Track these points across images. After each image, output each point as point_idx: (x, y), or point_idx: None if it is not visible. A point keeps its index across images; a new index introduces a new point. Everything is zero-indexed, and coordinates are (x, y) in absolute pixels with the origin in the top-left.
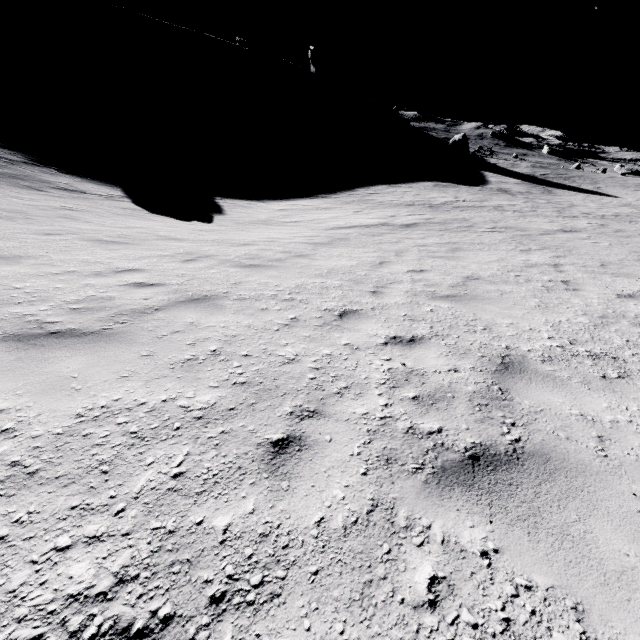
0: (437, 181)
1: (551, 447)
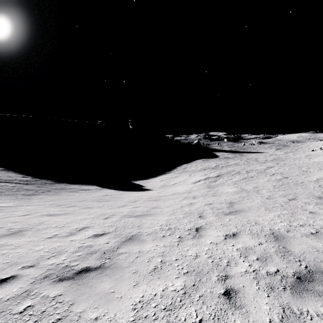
0: (201, 159)
1: None
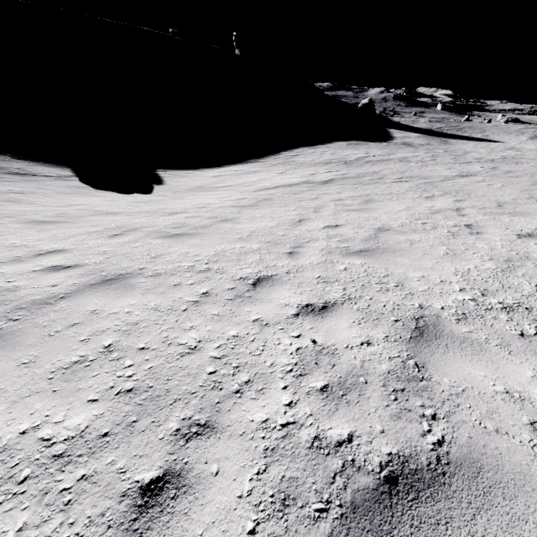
0: (350, 140)
1: (480, 448)
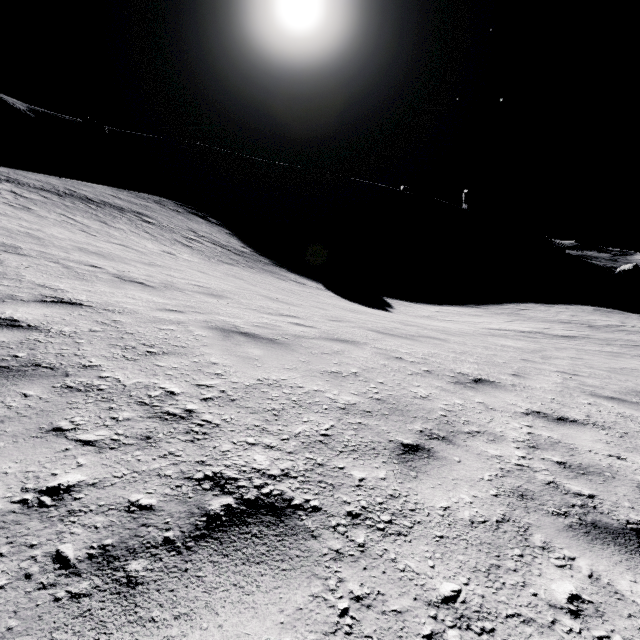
0: (599, 306)
1: None
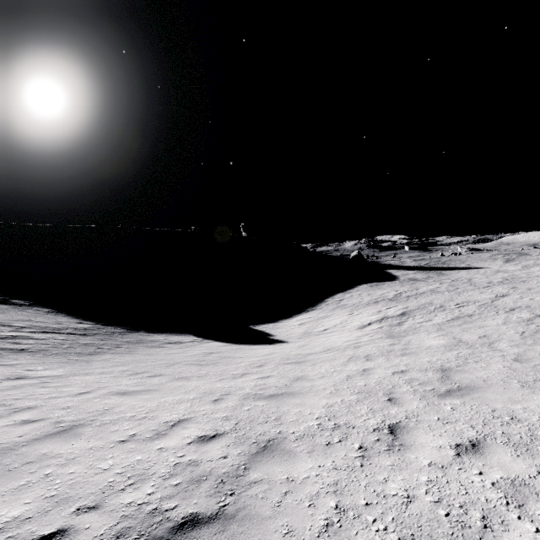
0: (366, 283)
1: None
